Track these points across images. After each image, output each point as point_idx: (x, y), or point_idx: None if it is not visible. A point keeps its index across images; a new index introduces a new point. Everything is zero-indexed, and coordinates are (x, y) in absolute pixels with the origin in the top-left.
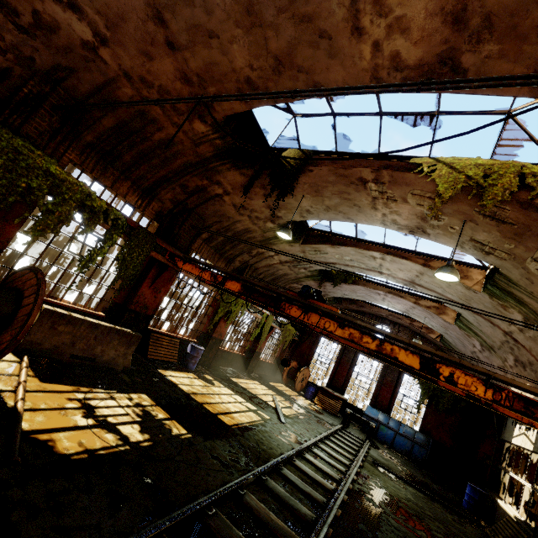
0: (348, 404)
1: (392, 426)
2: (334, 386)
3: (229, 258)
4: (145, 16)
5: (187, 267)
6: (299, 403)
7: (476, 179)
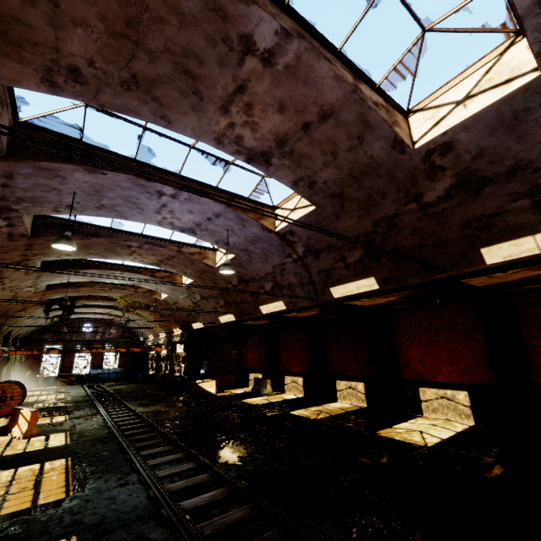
0: (77, 376)
1: (107, 372)
2: (65, 371)
3: (4, 333)
4: (40, 294)
5: (19, 353)
6: (55, 388)
7: (131, 304)
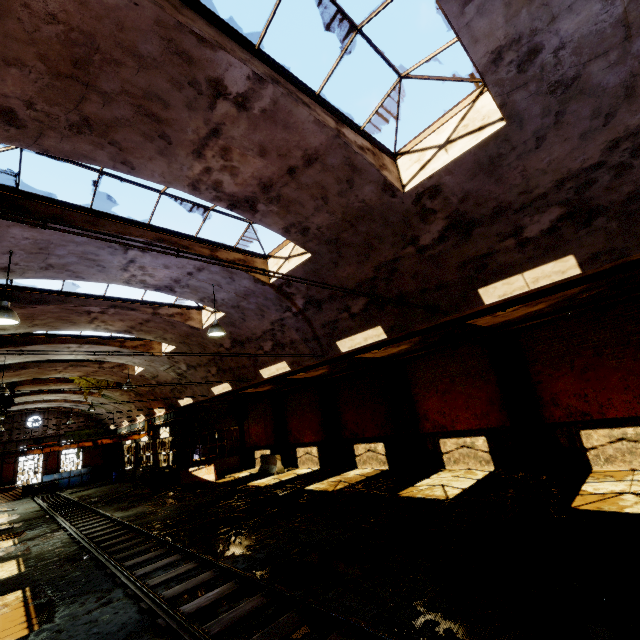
0: (24, 487)
1: (66, 476)
2: (5, 483)
3: None
4: None
5: None
6: None
7: (95, 384)
